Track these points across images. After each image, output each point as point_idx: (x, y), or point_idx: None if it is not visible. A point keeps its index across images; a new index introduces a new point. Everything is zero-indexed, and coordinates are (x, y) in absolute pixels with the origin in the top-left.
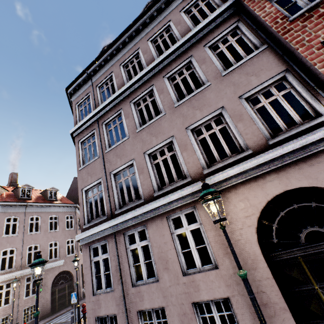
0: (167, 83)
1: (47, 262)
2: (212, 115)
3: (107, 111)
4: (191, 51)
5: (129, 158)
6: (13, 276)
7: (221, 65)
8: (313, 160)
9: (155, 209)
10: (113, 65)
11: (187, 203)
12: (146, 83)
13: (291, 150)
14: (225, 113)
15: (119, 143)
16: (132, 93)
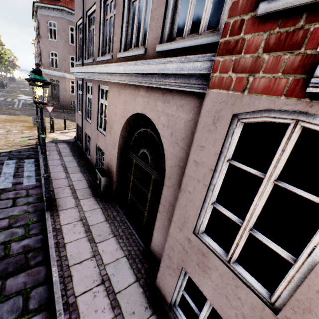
0: None
1: None
2: None
3: None
4: None
5: (94, 0)
6: None
7: None
8: (167, 98)
9: (94, 74)
10: None
11: (106, 81)
12: None
13: (151, 72)
14: None
15: None
16: None
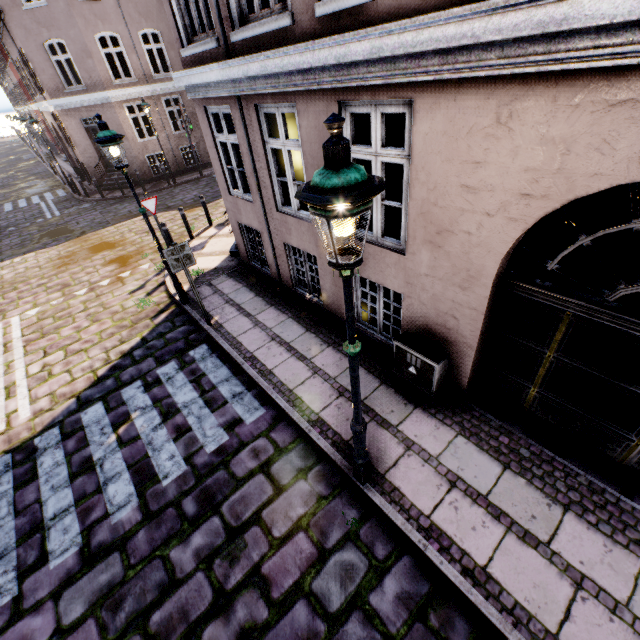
0: None
1: None
2: None
3: None
4: None
5: None
6: (141, 93)
7: None
8: None
9: (314, 71)
10: None
11: (394, 83)
12: None
13: None
14: None
15: None
16: None
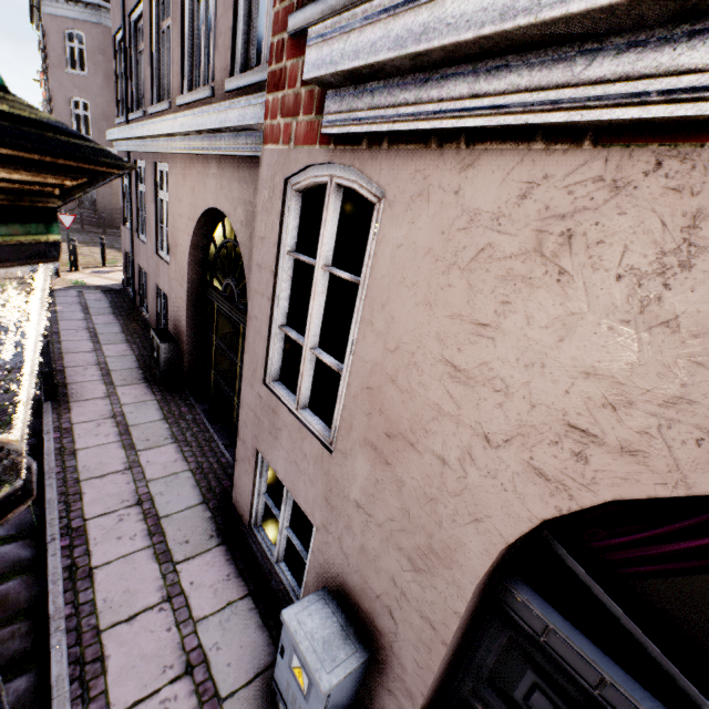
0: None
1: None
2: None
3: None
4: None
5: None
6: None
7: None
8: (243, 173)
9: (146, 141)
10: None
11: (165, 154)
12: None
13: (213, 128)
14: None
15: None
16: None
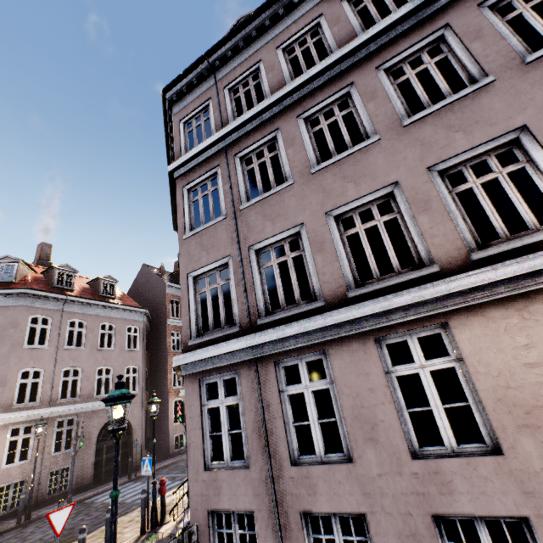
0: (384, 81)
1: (92, 400)
2: (495, 143)
3: (247, 133)
4: (445, 17)
5: (293, 222)
6: (37, 415)
7: (519, 44)
8: None
9: (351, 322)
10: (261, 48)
11: (426, 316)
12: (336, 80)
13: None
14: (527, 139)
15: (272, 192)
16: (304, 100)
